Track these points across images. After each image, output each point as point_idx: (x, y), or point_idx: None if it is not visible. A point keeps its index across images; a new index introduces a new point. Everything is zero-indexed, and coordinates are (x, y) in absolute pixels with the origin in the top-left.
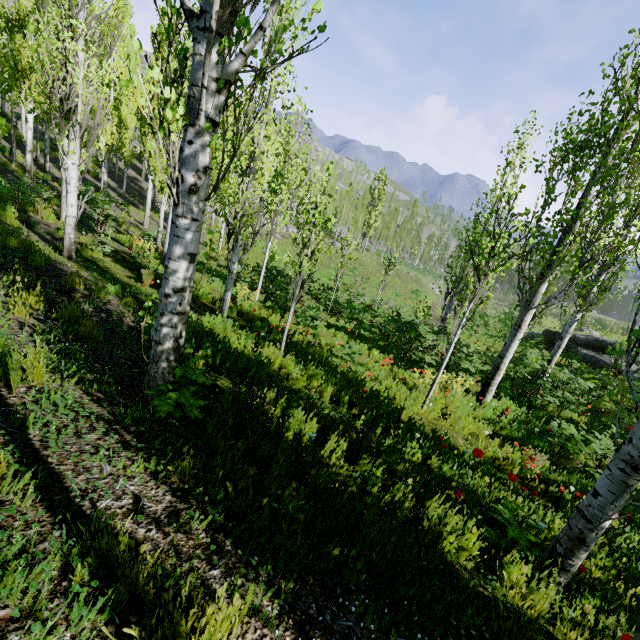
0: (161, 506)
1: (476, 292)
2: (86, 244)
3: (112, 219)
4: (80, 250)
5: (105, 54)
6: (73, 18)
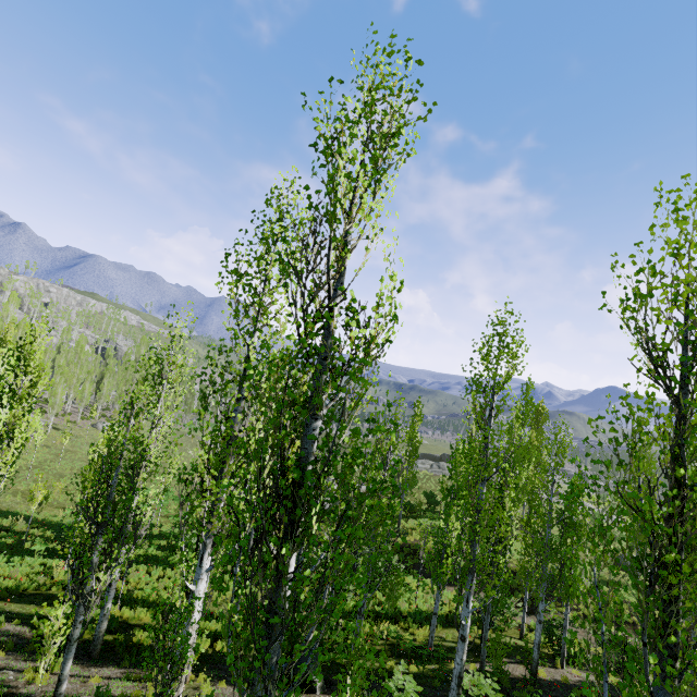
0: (127, 671)
1: None
2: None
3: None
4: None
5: None
6: None
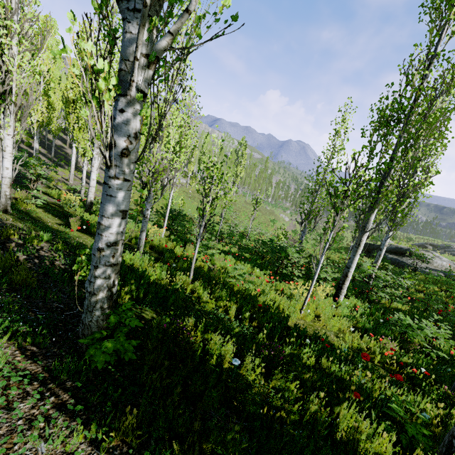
0: None
1: (335, 223)
2: (20, 198)
3: (43, 177)
4: (15, 204)
5: (36, 49)
6: (8, 20)
